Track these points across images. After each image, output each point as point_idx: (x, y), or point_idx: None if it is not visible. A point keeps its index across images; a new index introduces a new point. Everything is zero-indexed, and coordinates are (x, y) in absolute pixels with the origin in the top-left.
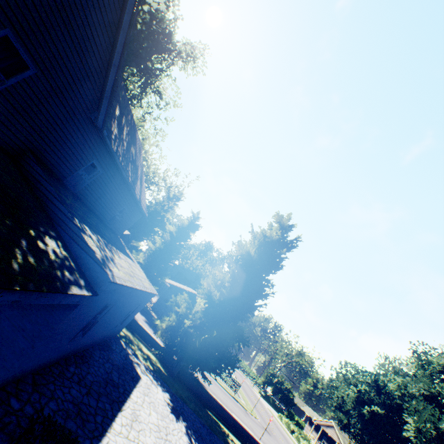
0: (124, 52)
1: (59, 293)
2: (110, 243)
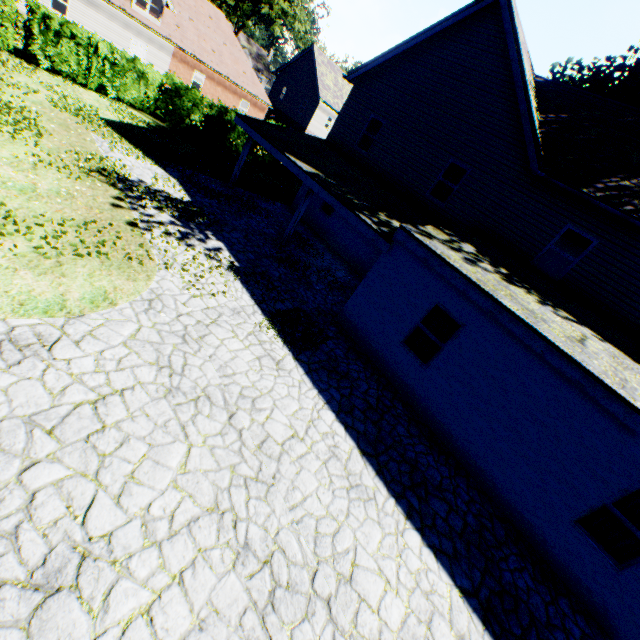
0: (525, 98)
1: (350, 210)
2: (555, 305)
